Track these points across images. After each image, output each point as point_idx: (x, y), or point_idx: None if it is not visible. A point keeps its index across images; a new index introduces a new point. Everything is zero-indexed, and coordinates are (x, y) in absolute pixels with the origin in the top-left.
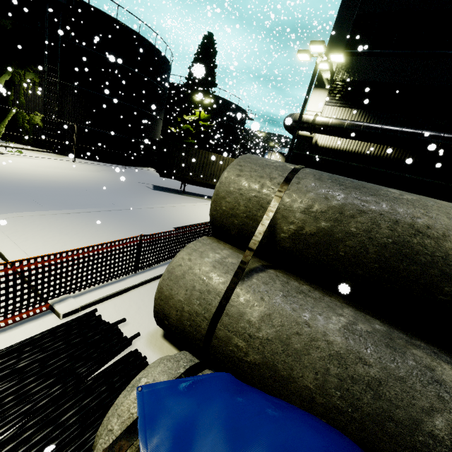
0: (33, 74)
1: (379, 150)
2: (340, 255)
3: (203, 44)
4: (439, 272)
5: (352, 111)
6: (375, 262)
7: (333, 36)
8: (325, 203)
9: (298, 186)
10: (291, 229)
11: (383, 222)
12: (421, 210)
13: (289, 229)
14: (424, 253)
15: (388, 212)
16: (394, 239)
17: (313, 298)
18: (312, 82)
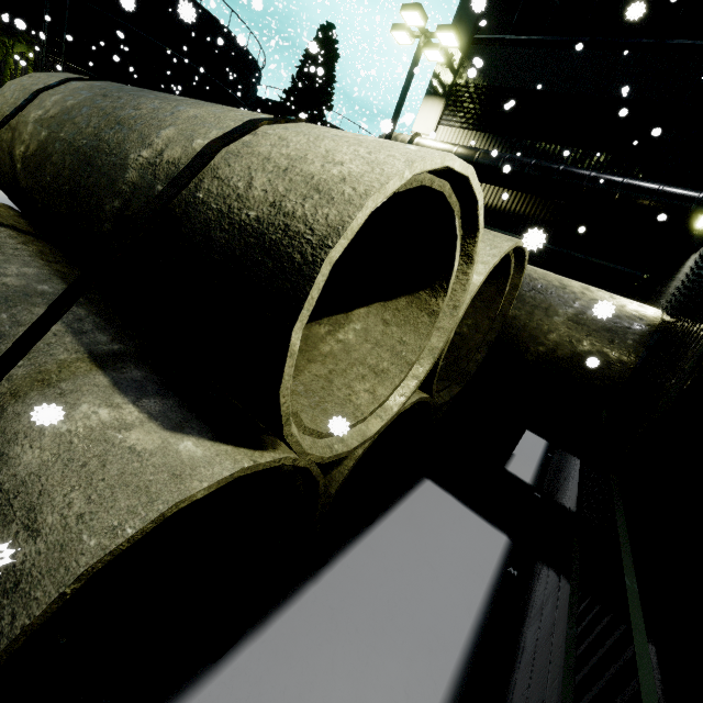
0: (26, 47)
1: (509, 202)
2: (49, 182)
3: (317, 41)
4: (108, 181)
5: (476, 135)
6: (67, 182)
7: (461, 11)
8: (62, 105)
9: (58, 90)
10: (21, 152)
11: (95, 118)
12: (156, 102)
13: (20, 152)
14: (104, 152)
15: (115, 106)
16: (90, 139)
17: (0, 252)
18: (409, 78)
